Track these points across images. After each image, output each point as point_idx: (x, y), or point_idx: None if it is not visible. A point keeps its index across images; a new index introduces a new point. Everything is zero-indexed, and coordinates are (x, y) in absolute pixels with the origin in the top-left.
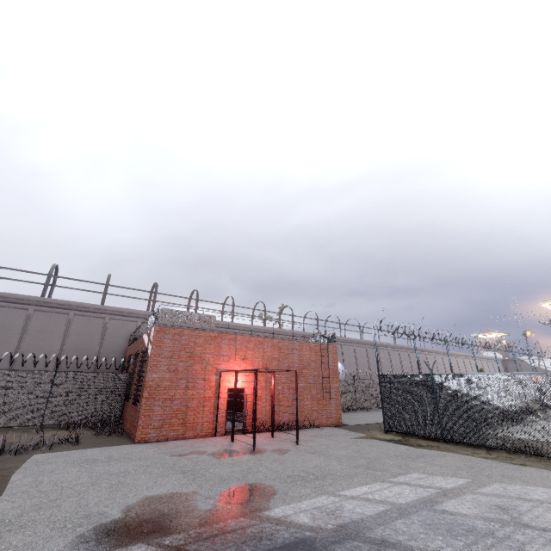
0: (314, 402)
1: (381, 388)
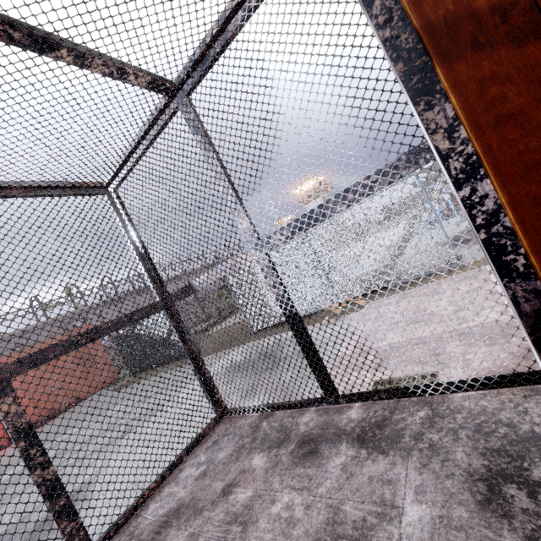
0: (81, 380)
1: (118, 347)
